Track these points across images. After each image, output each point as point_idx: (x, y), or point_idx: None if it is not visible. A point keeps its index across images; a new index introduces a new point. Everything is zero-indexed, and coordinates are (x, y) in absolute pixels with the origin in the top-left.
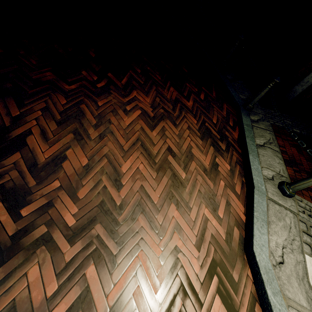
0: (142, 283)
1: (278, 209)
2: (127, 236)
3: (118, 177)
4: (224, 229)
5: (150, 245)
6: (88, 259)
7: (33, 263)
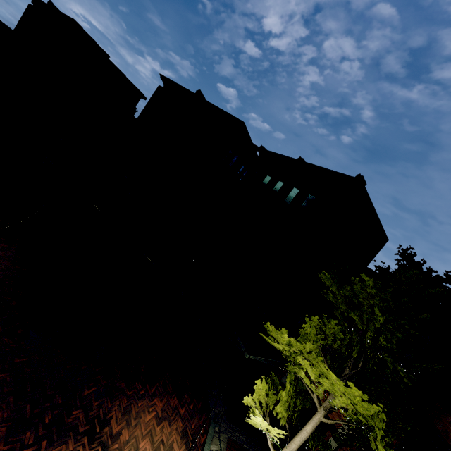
0: None
1: None
2: None
3: (138, 449)
4: None
5: None
6: None
7: None
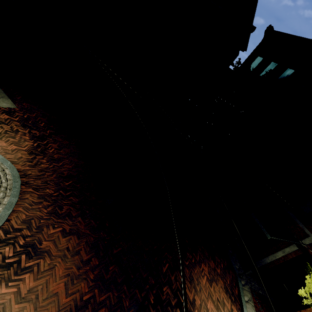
0: None
1: None
2: None
3: (208, 310)
4: None
5: None
6: None
7: None
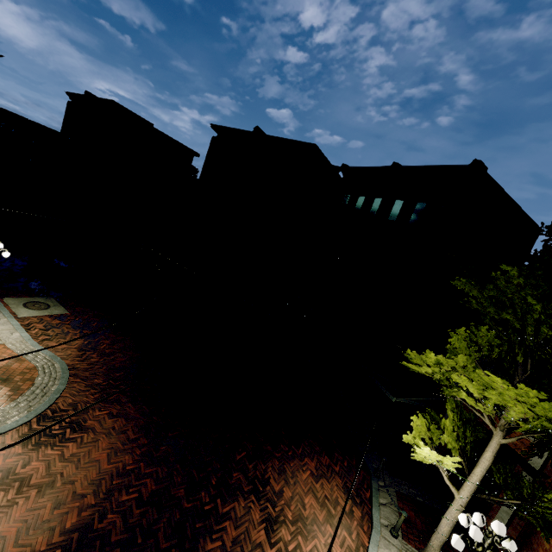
0: (317, 550)
1: (387, 543)
2: (310, 531)
3: (304, 505)
4: (354, 545)
5: (320, 538)
6: (298, 533)
7: (282, 527)
